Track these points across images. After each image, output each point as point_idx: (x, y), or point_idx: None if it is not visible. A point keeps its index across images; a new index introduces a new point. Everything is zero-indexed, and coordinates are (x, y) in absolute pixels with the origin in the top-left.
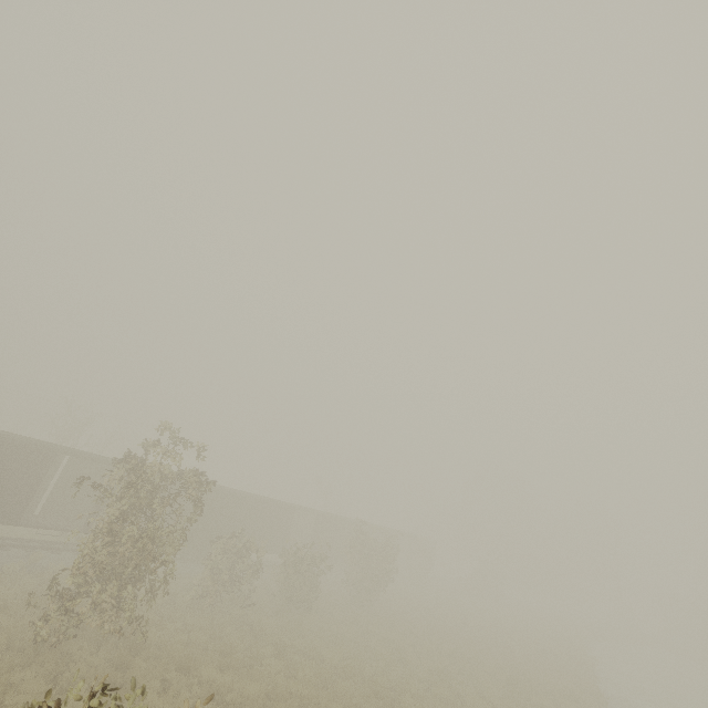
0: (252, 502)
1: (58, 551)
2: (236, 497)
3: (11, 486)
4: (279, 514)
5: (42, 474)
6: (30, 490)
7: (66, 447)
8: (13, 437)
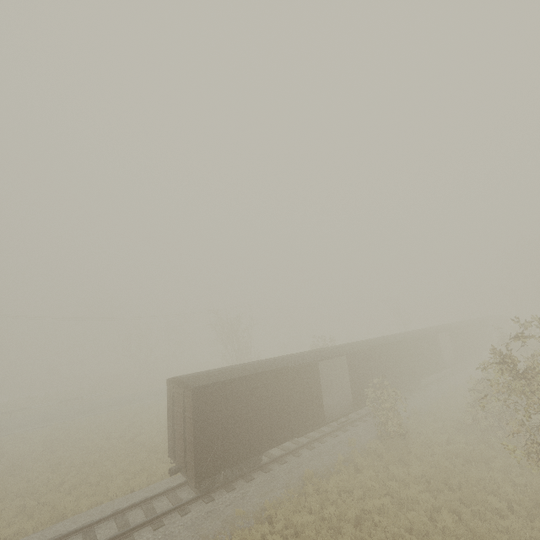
0: (416, 340)
1: (343, 428)
2: (408, 341)
3: (309, 398)
4: (432, 342)
5: (318, 381)
6: (319, 396)
7: (310, 353)
8: (291, 363)
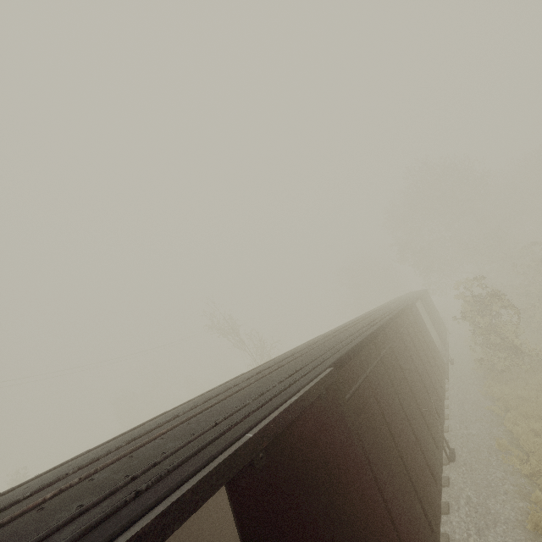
0: None
1: None
2: None
3: None
4: None
5: None
6: None
7: None
8: None
